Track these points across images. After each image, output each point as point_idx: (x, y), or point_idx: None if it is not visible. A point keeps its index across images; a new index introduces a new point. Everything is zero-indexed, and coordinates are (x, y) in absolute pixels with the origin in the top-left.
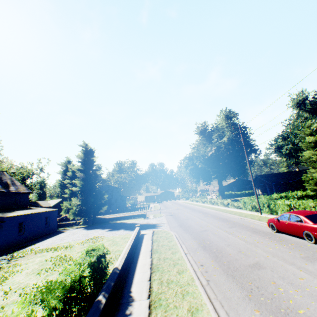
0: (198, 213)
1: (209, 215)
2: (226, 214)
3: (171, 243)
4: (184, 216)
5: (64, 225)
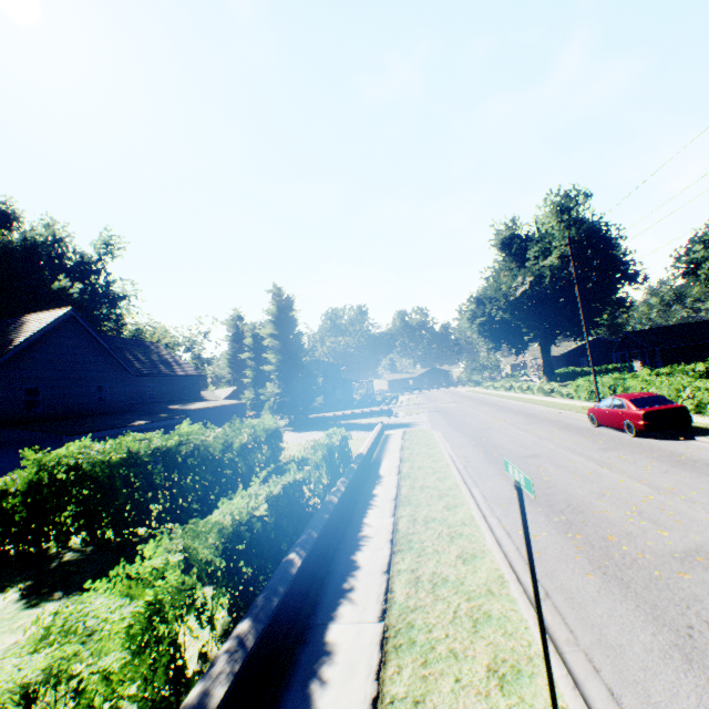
0: (489, 407)
1: (507, 410)
2: (538, 408)
3: (429, 441)
4: (460, 412)
5: None
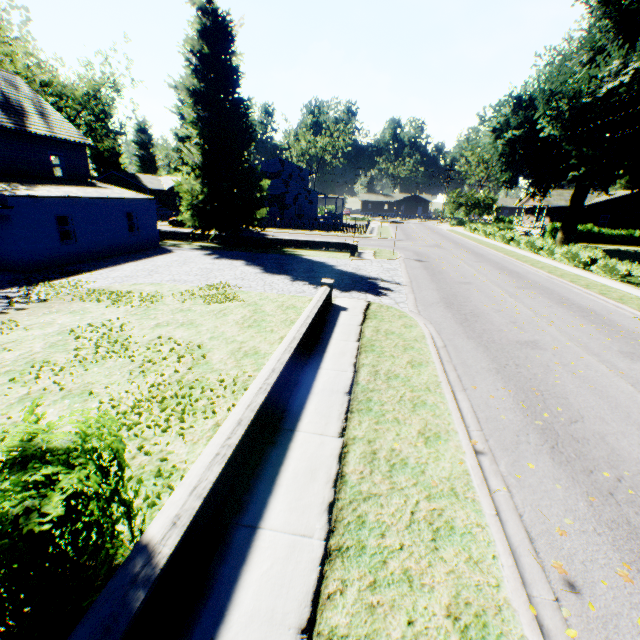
0: (496, 271)
1: (533, 287)
2: (588, 295)
3: (419, 378)
4: (454, 271)
5: (178, 237)
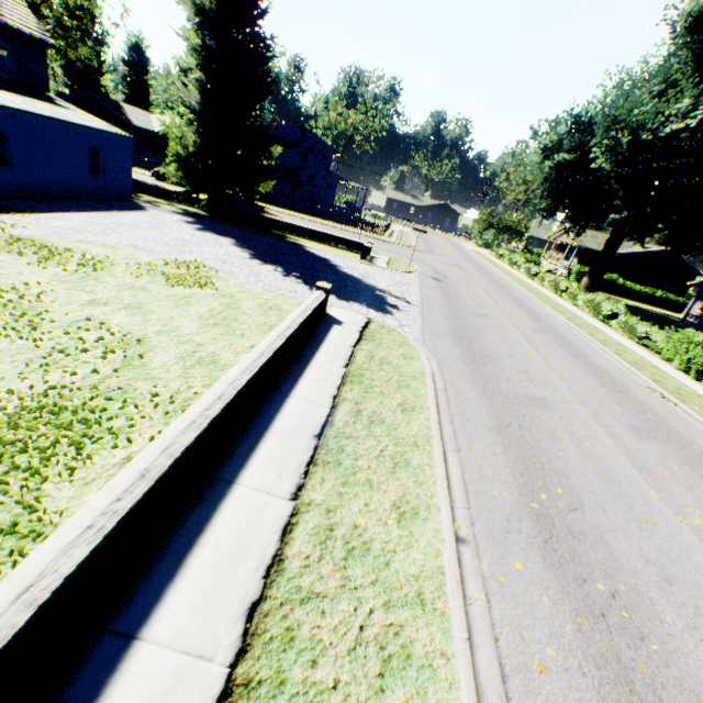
0: (516, 307)
1: (550, 333)
2: (604, 353)
3: (408, 428)
4: (471, 299)
5: (158, 193)
